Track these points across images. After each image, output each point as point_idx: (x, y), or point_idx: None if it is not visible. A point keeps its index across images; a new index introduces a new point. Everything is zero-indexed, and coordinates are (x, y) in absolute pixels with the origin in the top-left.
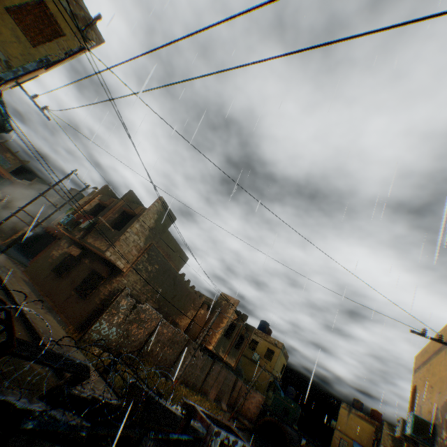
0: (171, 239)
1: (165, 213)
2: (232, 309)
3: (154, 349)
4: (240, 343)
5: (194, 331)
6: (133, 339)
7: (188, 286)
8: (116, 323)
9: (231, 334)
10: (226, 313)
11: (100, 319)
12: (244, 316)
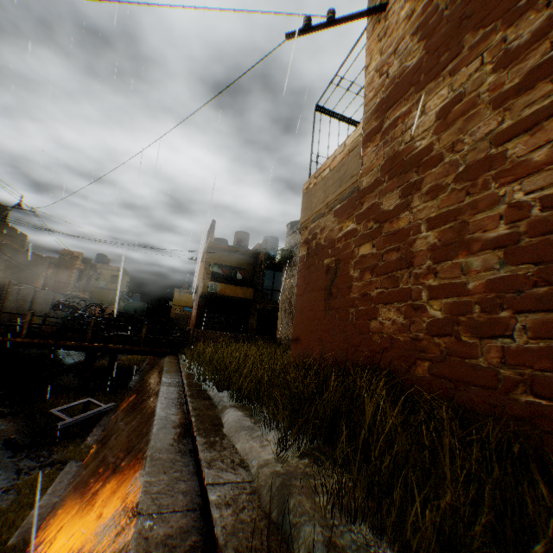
0: (12, 229)
1: (2, 210)
2: (79, 261)
3: (38, 309)
4: (90, 280)
5: (51, 287)
6: (25, 308)
7: (36, 258)
8: (15, 304)
9: (83, 278)
10: (76, 265)
11: (6, 306)
12: (89, 260)
